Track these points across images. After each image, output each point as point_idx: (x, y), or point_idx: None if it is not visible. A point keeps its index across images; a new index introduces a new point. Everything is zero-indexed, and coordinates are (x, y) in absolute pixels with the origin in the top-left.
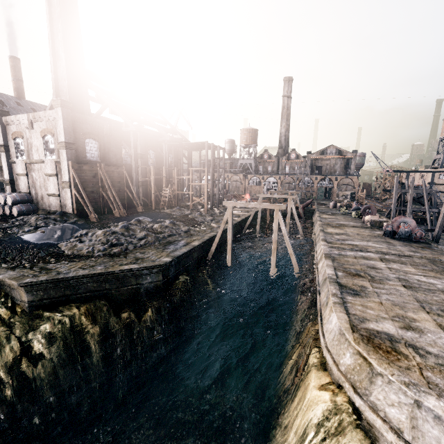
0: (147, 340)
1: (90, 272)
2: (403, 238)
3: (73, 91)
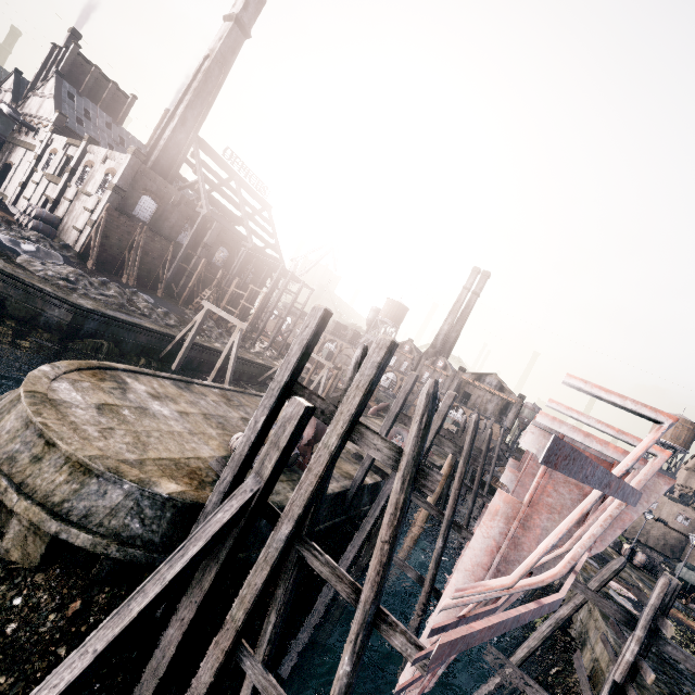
0: (5, 361)
1: (4, 268)
2: None
3: (169, 153)
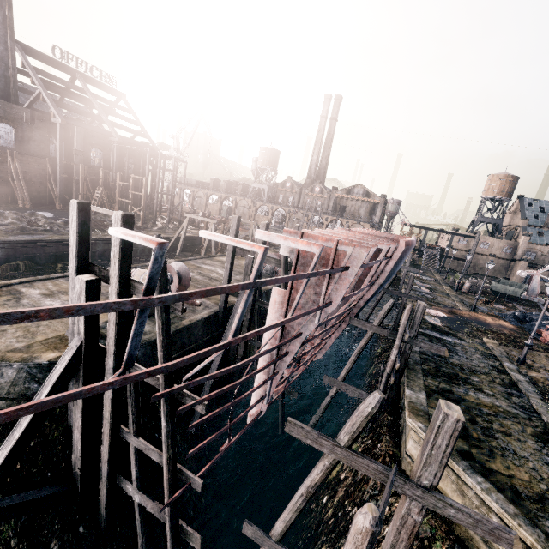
0: None
1: None
2: (269, 274)
3: None
